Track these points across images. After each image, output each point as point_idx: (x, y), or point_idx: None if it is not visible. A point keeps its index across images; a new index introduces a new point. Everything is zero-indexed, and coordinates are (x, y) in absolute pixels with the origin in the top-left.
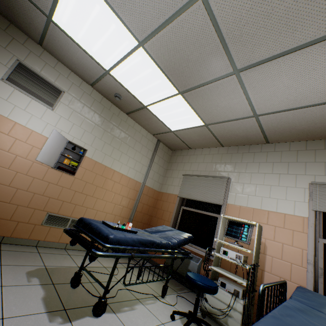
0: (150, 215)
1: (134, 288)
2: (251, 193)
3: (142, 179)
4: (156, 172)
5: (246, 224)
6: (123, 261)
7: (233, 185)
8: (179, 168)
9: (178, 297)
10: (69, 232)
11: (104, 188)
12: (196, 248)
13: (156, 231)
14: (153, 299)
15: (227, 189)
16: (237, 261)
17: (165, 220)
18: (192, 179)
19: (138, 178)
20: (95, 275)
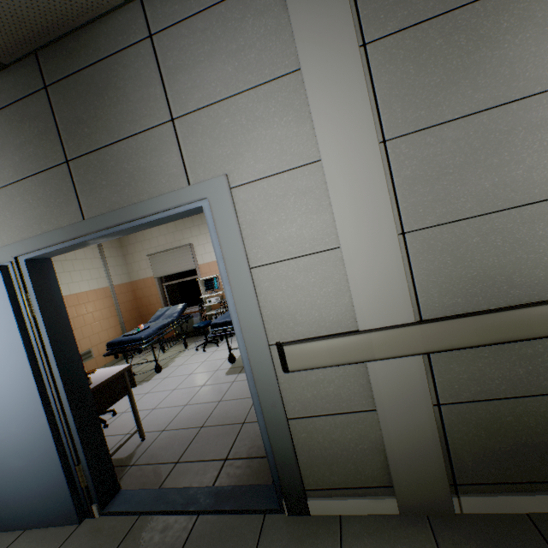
0: (137, 308)
1: (166, 357)
2: (212, 250)
3: (107, 282)
4: (116, 265)
5: (214, 278)
6: (141, 355)
7: (197, 248)
8: (139, 249)
9: (196, 343)
10: (111, 353)
11: (80, 315)
12: (193, 308)
13: (158, 317)
14: (182, 352)
15: (194, 254)
16: (218, 301)
17: (155, 304)
18: (160, 256)
19: (102, 284)
20: (135, 369)
